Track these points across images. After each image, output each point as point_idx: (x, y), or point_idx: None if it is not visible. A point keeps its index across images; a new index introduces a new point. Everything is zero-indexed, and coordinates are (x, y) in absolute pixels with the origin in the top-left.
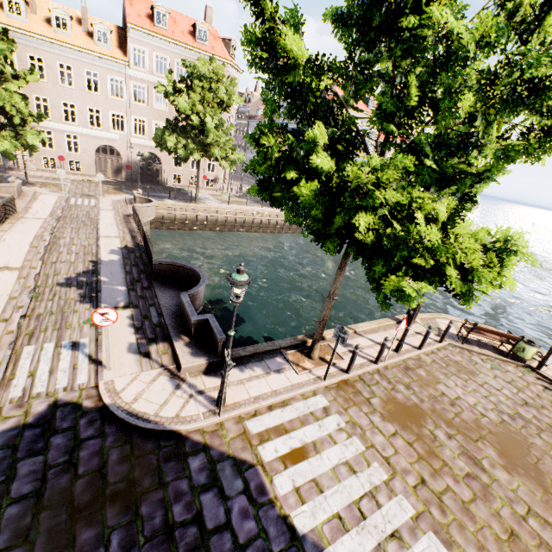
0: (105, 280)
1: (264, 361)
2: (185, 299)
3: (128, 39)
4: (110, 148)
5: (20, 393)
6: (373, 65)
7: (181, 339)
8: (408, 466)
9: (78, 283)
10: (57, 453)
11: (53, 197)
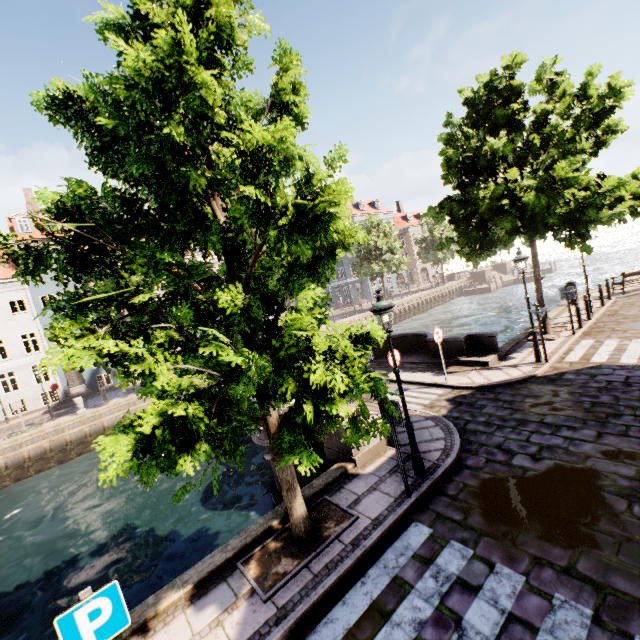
0: None
1: (523, 346)
2: None
3: None
4: None
5: (420, 406)
6: None
7: (459, 358)
8: None
9: None
10: (492, 403)
11: None
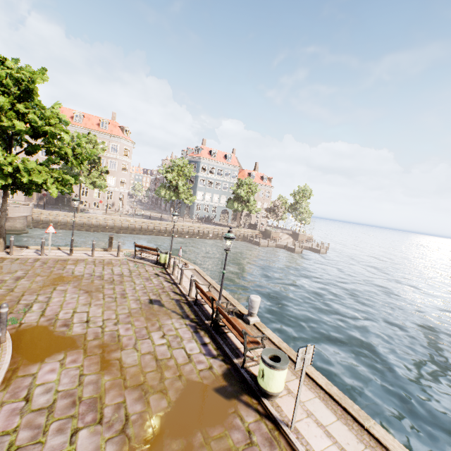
0: None
1: None
2: None
3: None
4: None
5: None
6: None
7: None
8: None
9: None
10: None
11: None
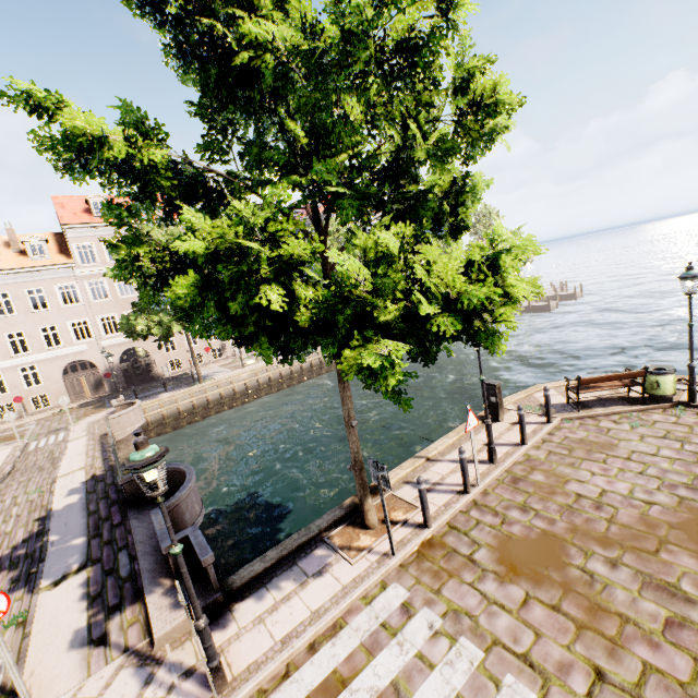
0: (55, 539)
1: (296, 566)
2: (155, 519)
3: (67, 240)
4: (86, 363)
5: None
6: (267, 133)
7: (159, 586)
8: (565, 654)
9: (12, 561)
10: None
11: (4, 451)
